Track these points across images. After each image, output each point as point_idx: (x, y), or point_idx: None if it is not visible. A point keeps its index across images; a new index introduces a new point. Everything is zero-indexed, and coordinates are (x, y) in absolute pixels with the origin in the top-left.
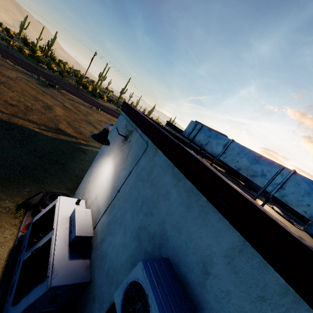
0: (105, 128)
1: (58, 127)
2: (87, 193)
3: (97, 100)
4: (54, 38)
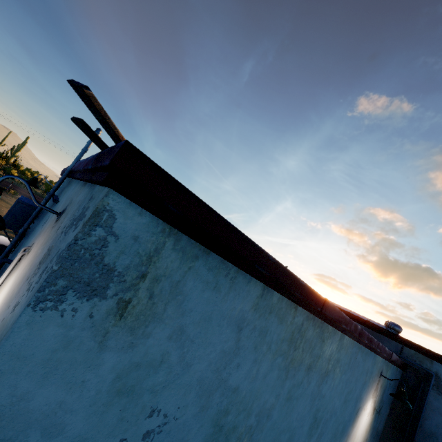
0: (35, 176)
1: None
2: None
3: None
4: (23, 143)
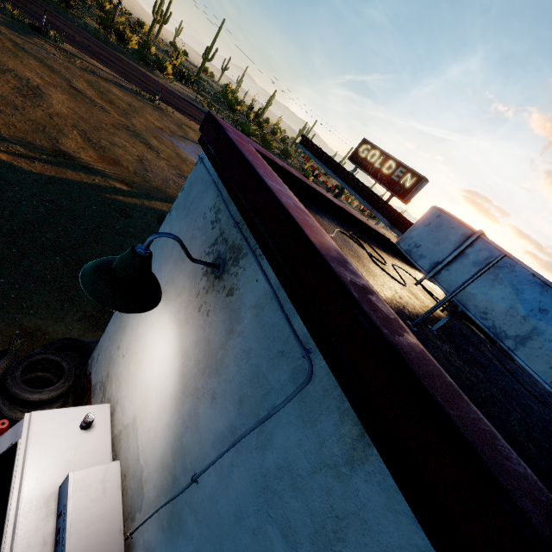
0: (137, 250)
1: (60, 148)
2: (115, 383)
3: (151, 73)
4: None
